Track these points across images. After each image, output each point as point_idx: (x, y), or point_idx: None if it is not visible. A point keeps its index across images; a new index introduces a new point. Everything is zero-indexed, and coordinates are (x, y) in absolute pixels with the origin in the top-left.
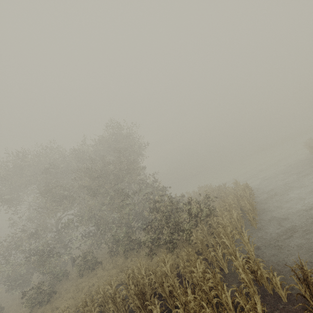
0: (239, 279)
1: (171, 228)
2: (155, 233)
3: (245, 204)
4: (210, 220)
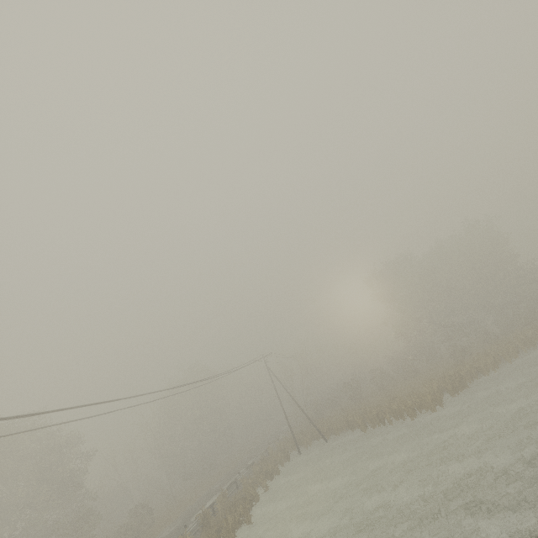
0: None
1: None
2: None
3: None
4: None
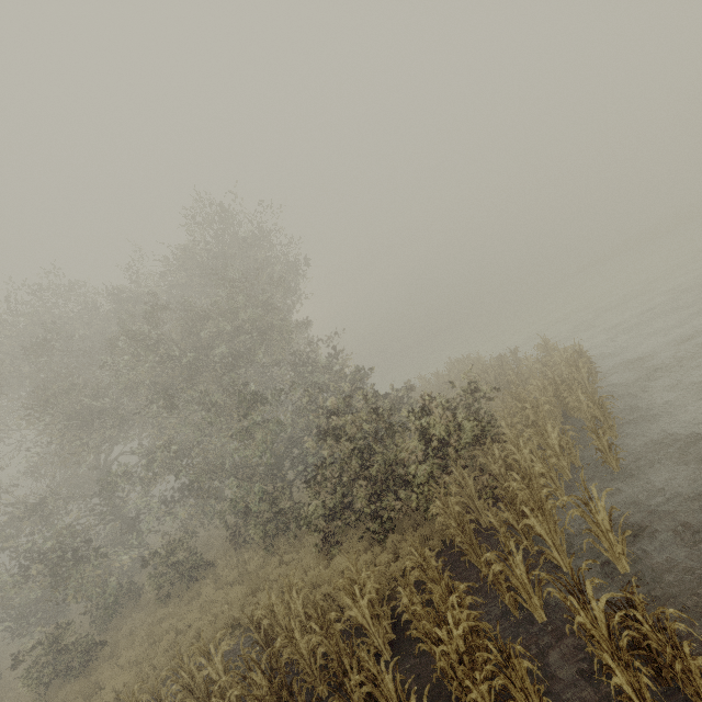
0: (587, 651)
1: (376, 480)
2: (336, 491)
3: (579, 402)
4: (483, 455)
